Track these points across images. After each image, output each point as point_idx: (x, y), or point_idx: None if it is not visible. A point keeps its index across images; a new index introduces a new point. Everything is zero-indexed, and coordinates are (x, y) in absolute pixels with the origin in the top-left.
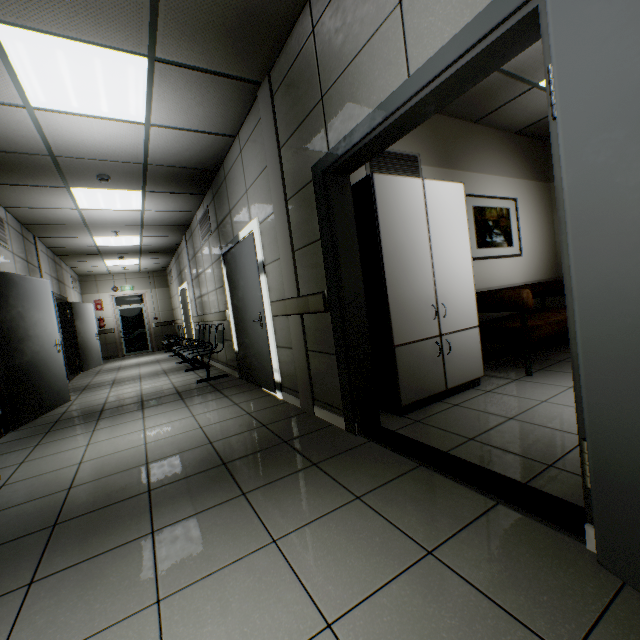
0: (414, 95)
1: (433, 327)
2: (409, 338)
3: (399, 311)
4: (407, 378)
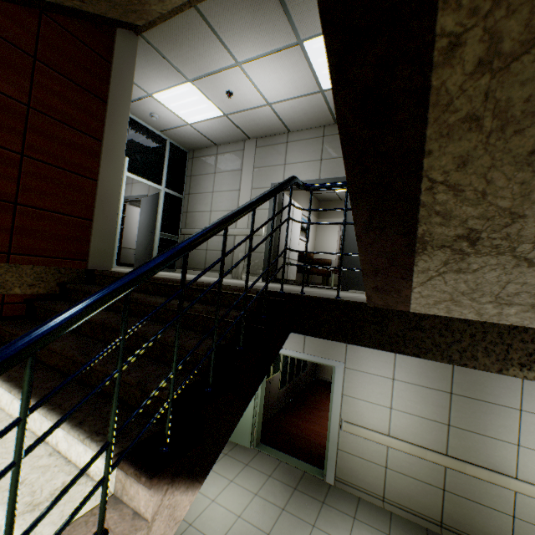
0: (131, 199)
1: (136, 247)
2: (127, 247)
3: (126, 239)
4: (124, 256)
